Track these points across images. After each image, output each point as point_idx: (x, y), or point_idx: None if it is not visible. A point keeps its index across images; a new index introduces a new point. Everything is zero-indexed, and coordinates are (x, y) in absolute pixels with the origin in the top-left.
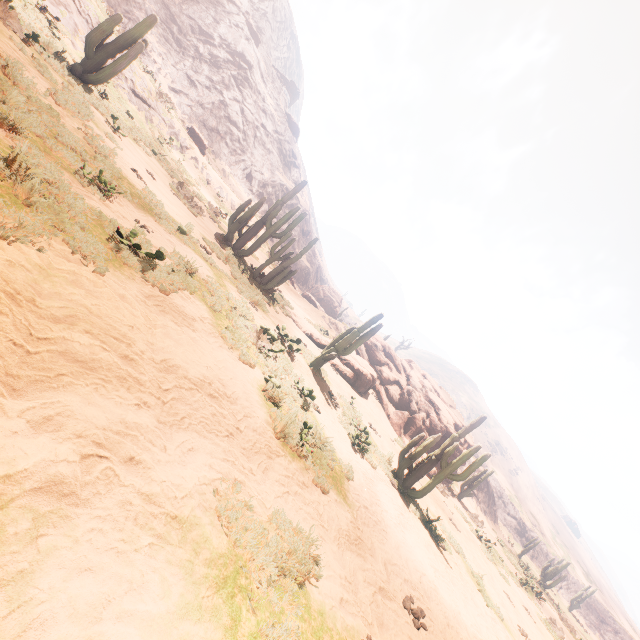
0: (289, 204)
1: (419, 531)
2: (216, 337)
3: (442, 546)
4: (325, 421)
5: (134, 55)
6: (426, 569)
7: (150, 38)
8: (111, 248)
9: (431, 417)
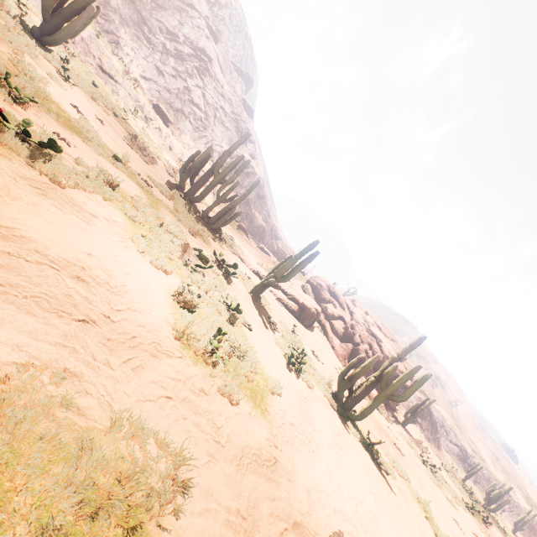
0: (245, 172)
1: (359, 454)
2: (124, 239)
3: (385, 470)
4: (257, 339)
5: (86, 17)
6: (364, 496)
7: (124, 36)
8: None
9: (374, 348)
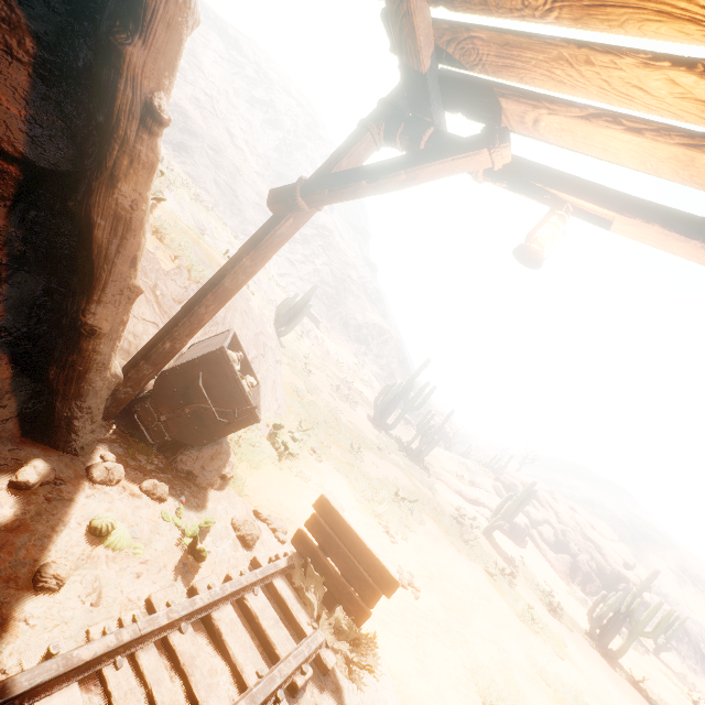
0: (383, 339)
1: (630, 691)
2: (451, 546)
3: None
4: (523, 593)
5: (306, 313)
6: None
7: None
8: (397, 506)
9: (595, 559)
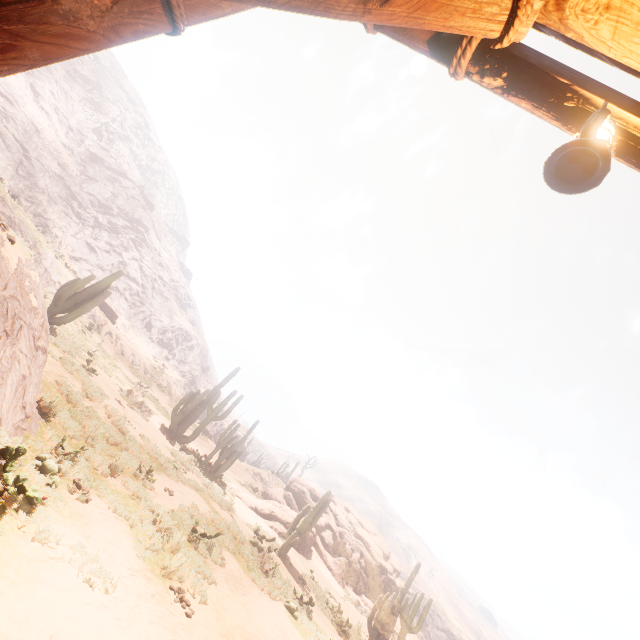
0: (189, 345)
1: None
2: (253, 585)
3: None
4: (318, 619)
5: (102, 300)
6: None
7: (52, 216)
8: (194, 547)
9: (365, 555)
